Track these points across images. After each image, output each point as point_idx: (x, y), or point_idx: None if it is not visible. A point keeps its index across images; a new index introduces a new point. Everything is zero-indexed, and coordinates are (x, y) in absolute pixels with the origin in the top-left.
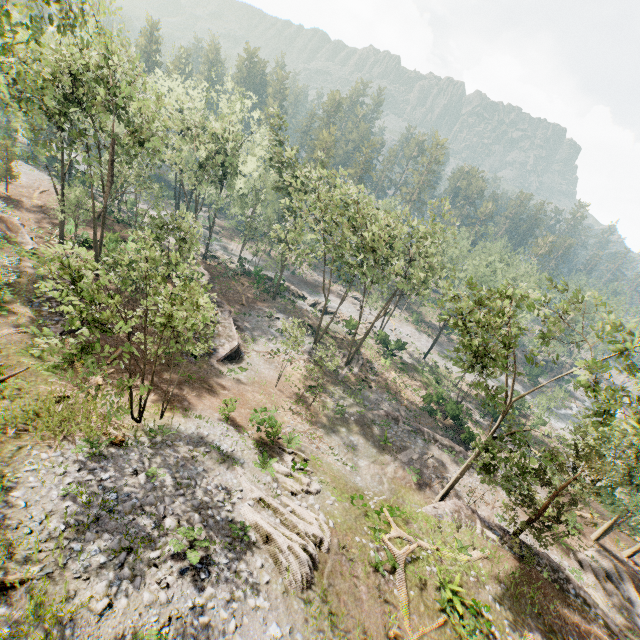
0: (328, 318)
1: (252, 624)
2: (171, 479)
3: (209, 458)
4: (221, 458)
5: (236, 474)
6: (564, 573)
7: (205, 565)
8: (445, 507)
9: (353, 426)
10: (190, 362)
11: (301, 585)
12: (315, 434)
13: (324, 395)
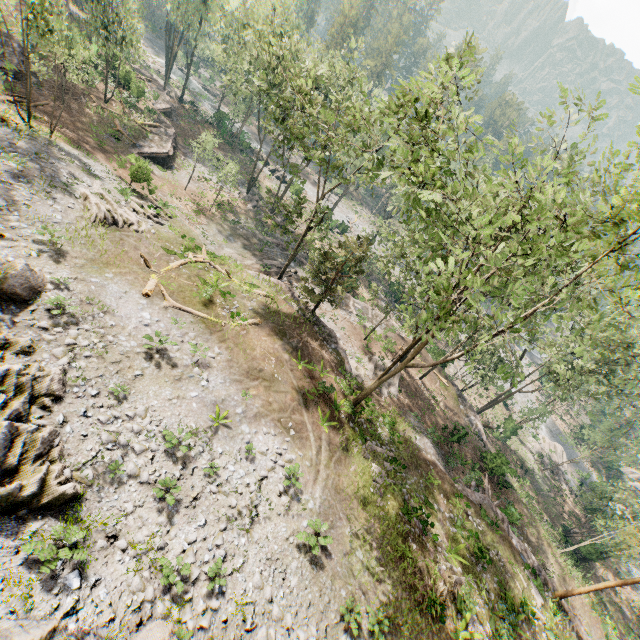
0: (283, 186)
1: (43, 207)
2: (33, 151)
3: (77, 166)
4: (86, 170)
5: (94, 182)
6: (337, 340)
7: (28, 179)
8: (267, 278)
9: (239, 235)
10: (111, 141)
11: (94, 219)
12: (196, 220)
13: (230, 214)
